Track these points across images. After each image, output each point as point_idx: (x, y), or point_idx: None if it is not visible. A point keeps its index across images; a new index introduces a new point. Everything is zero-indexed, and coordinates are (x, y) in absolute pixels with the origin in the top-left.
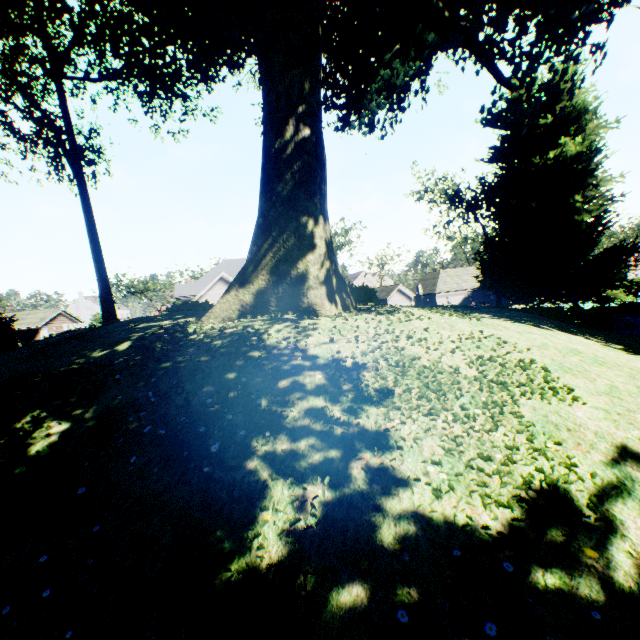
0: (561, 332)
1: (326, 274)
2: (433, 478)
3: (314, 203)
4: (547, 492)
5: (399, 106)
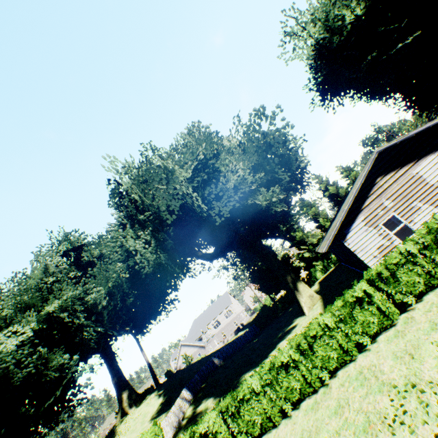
0: (162, 397)
1: (128, 402)
2: None
3: (121, 390)
4: None
5: (148, 326)
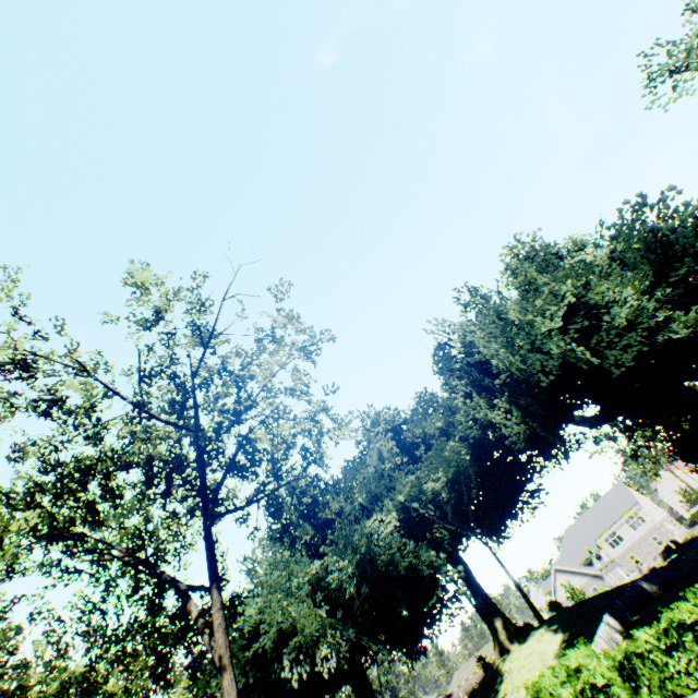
0: (559, 633)
1: (506, 635)
2: (500, 695)
3: (491, 616)
4: (504, 694)
5: (503, 530)
